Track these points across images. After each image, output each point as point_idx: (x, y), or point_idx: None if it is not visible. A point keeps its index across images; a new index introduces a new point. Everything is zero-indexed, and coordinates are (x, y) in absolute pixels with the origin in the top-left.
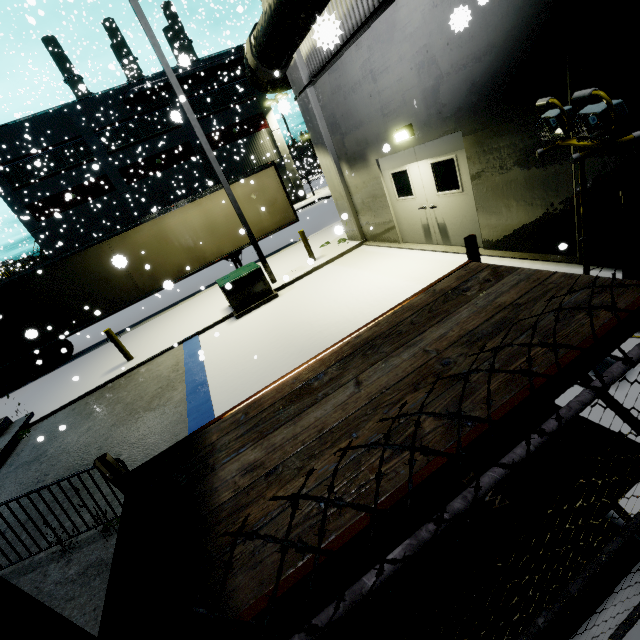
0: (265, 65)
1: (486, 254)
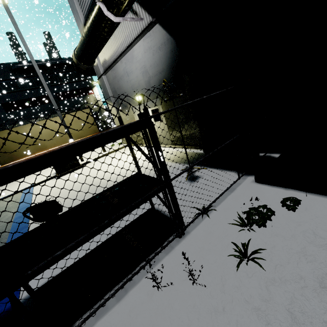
0: (81, 62)
1: (172, 147)
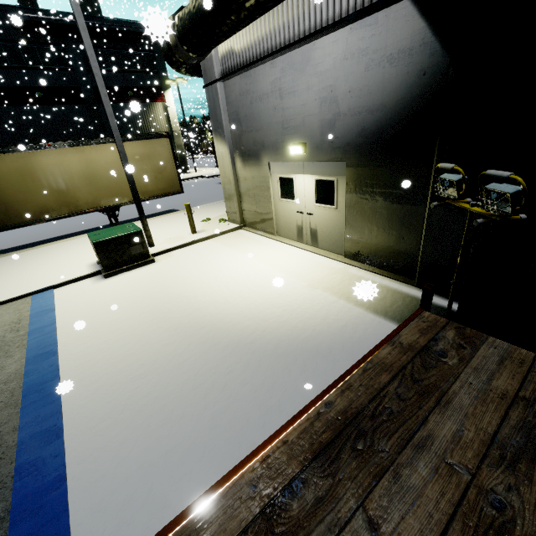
0: (184, 46)
1: (347, 262)
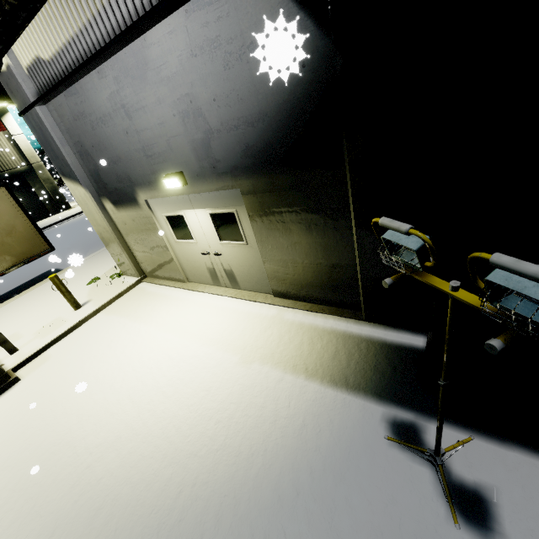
0: None
1: (278, 304)
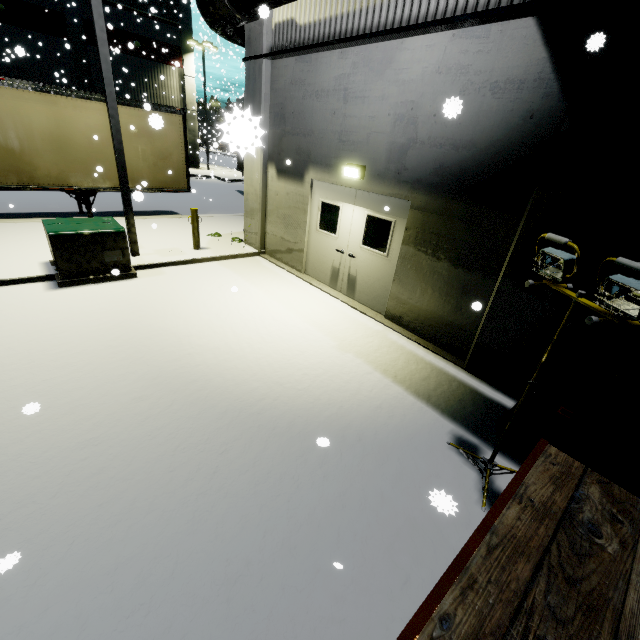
0: None
1: (387, 324)
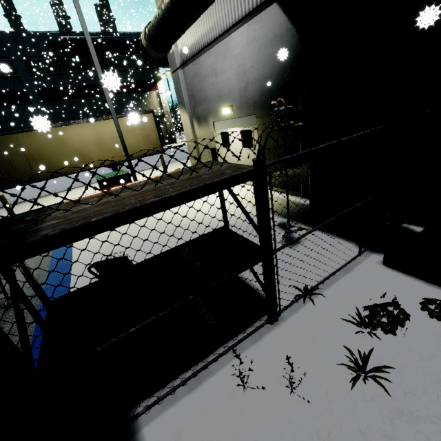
0: (152, 48)
1: None
